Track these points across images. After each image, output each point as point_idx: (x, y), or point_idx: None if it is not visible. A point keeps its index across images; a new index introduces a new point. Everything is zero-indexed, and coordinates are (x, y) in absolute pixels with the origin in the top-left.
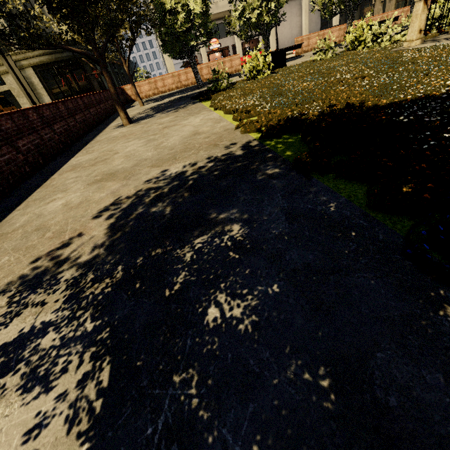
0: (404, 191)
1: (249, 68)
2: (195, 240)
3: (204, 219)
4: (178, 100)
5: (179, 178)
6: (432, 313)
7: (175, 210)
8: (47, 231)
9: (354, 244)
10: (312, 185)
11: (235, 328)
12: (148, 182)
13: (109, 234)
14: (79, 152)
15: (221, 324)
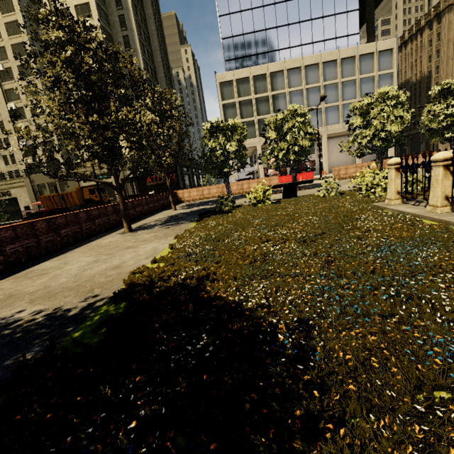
0: None
1: (250, 198)
2: None
3: None
4: (195, 212)
5: (3, 328)
6: None
7: None
8: None
9: None
10: None
11: None
12: None
13: None
14: (60, 255)
15: None
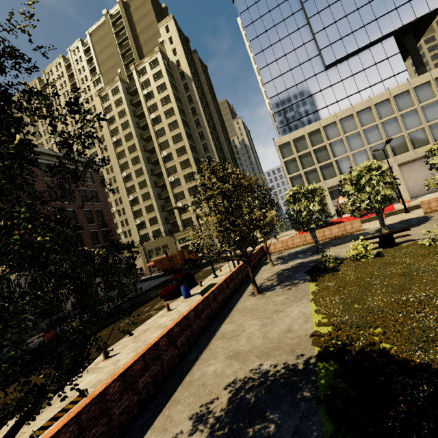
0: None
1: (352, 254)
2: (255, 426)
3: (264, 414)
4: (297, 269)
5: (265, 375)
6: None
7: (255, 401)
8: (206, 388)
9: None
10: (316, 415)
11: None
12: (251, 371)
13: (227, 404)
14: (226, 318)
15: None
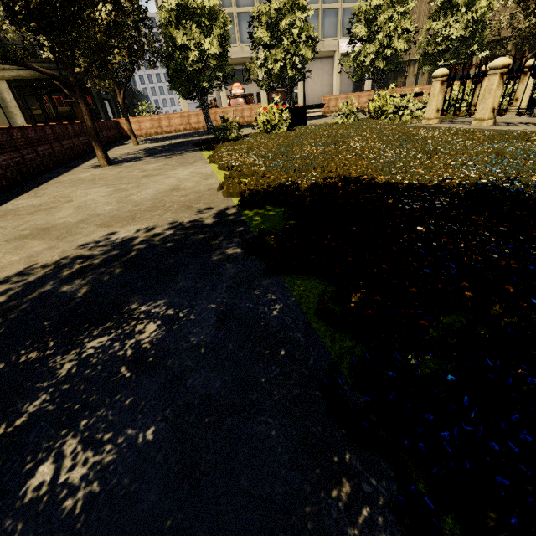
0: (353, 300)
1: (263, 121)
2: (89, 343)
3: (120, 310)
4: (180, 144)
5: (123, 246)
6: (324, 493)
7: (91, 292)
8: None
9: (277, 368)
10: (267, 276)
11: (58, 504)
12: (83, 247)
13: None
14: (25, 193)
15: (43, 496)
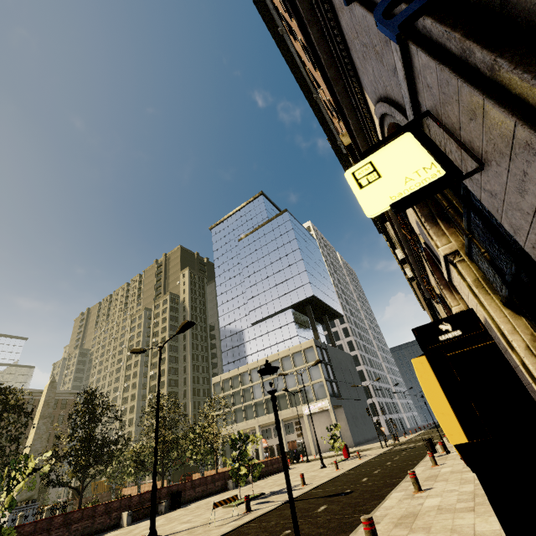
0: None
1: None
2: None
3: None
4: None
5: None
6: None
7: None
8: None
9: None
10: None
11: None
12: None
13: None
14: None
15: None
